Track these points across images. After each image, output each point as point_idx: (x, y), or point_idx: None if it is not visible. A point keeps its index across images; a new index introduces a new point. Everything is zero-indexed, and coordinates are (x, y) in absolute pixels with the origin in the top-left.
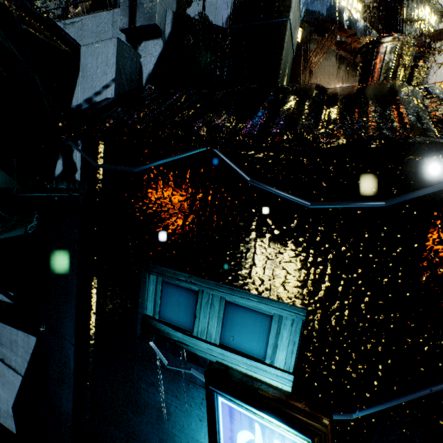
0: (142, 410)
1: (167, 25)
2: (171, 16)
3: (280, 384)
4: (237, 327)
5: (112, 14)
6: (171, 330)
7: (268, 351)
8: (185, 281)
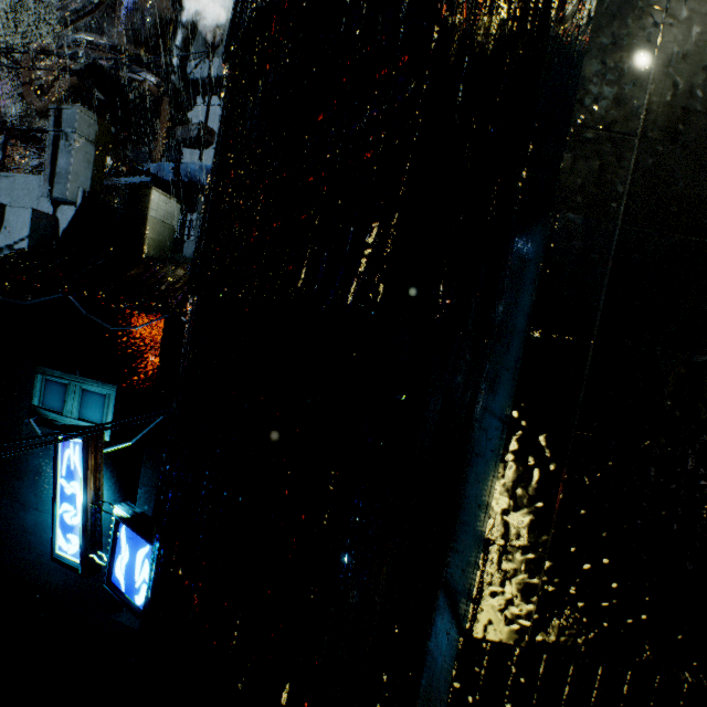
0: (25, 476)
1: (79, 198)
2: (82, 192)
3: (108, 437)
4: (89, 405)
5: (40, 179)
6: (49, 413)
7: (104, 418)
8: (59, 377)
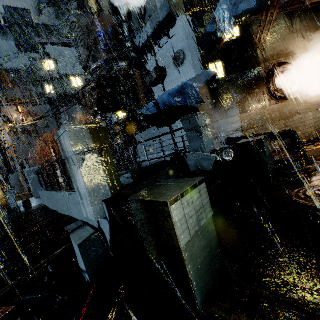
0: None
1: (106, 212)
2: (105, 206)
3: None
4: None
5: None
6: None
7: None
8: None
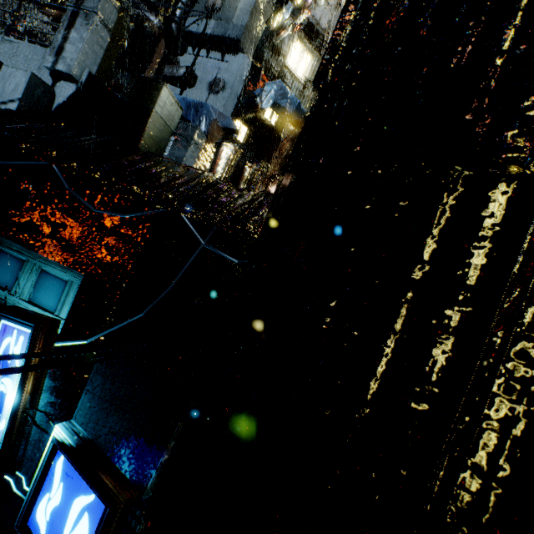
0: None
1: (83, 78)
2: (87, 73)
3: (59, 328)
4: (44, 288)
5: (45, 51)
6: None
7: (59, 306)
8: (17, 251)
